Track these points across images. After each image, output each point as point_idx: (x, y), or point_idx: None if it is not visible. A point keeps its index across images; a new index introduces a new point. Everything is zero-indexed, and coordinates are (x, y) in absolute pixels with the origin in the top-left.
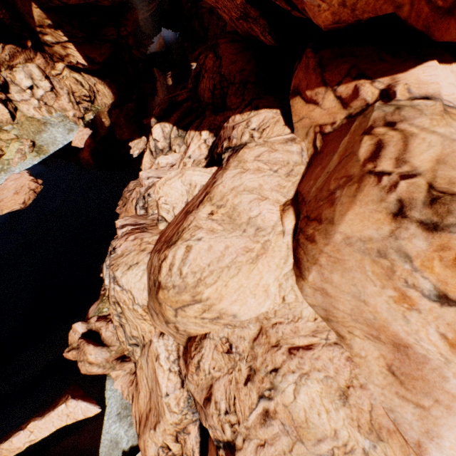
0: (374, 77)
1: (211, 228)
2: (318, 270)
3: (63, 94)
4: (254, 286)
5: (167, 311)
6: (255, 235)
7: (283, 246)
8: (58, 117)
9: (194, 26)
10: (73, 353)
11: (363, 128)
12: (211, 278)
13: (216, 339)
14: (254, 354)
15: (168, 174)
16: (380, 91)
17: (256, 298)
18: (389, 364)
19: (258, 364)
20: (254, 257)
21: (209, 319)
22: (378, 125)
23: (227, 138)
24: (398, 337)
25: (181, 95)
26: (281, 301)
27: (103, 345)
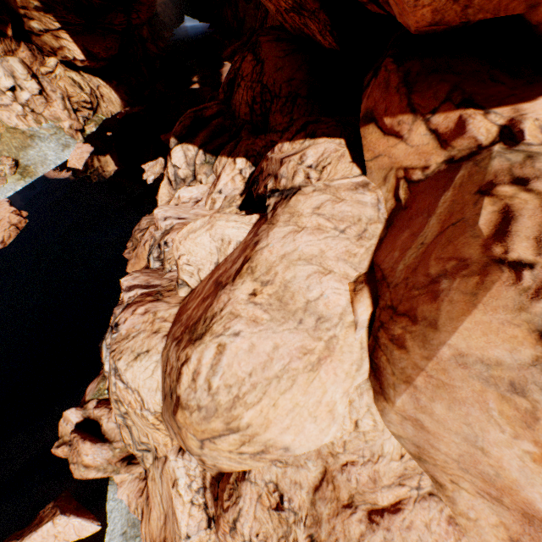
0: (487, 105)
1: (253, 316)
2: (411, 393)
3: (55, 98)
4: (314, 405)
5: (188, 439)
6: (316, 328)
7: (356, 344)
8: (49, 129)
9: (226, 15)
10: (64, 449)
11: (476, 183)
12: (253, 394)
13: (259, 484)
14: (317, 515)
15: (192, 224)
16: (500, 128)
17: (318, 422)
18: (514, 538)
19: (324, 535)
20: (314, 362)
21: (249, 454)
22: (502, 182)
23: (273, 176)
24: (533, 507)
25: (209, 109)
26: (352, 427)
27: (104, 440)
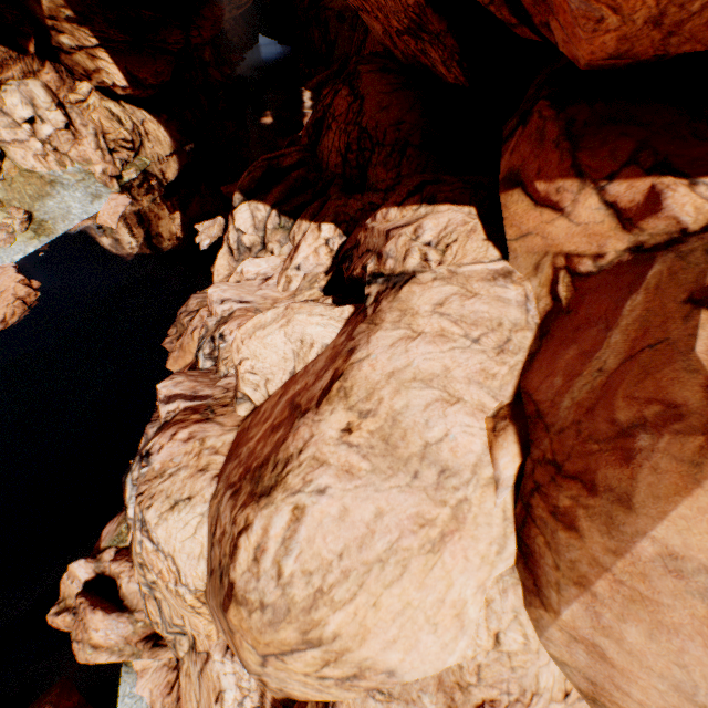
0: (692, 172)
1: (346, 464)
2: (587, 603)
3: (86, 135)
4: (433, 605)
5: (244, 650)
6: (438, 486)
7: (496, 512)
8: (75, 174)
9: (313, 37)
10: (66, 618)
11: (684, 286)
12: (344, 587)
13: None
14: None
15: (260, 316)
16: None
17: (439, 632)
18: None
19: None
20: (435, 538)
21: (335, 679)
22: None
23: (375, 254)
24: None
25: (288, 157)
26: (491, 642)
27: (122, 608)
